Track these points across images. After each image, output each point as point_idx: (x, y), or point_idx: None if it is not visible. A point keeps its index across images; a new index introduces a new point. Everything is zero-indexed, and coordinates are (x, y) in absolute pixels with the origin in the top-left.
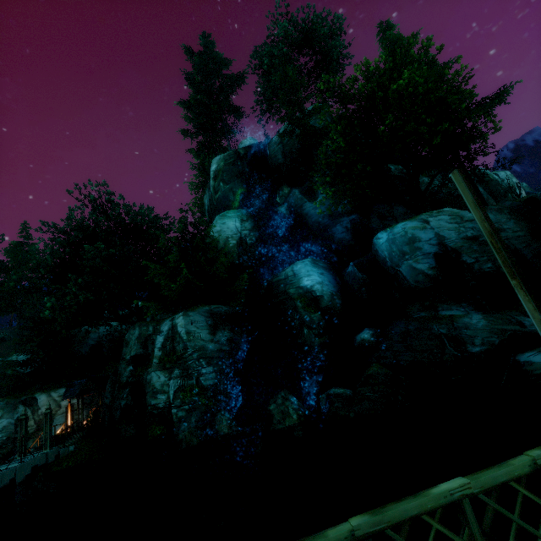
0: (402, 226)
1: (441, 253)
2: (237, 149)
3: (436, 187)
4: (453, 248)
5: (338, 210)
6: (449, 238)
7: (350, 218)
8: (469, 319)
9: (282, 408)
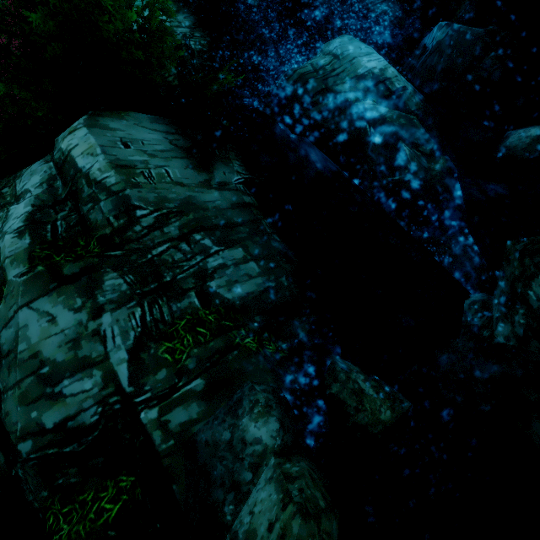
0: None
1: None
2: None
3: None
4: None
5: None
6: None
7: None
8: None
9: None
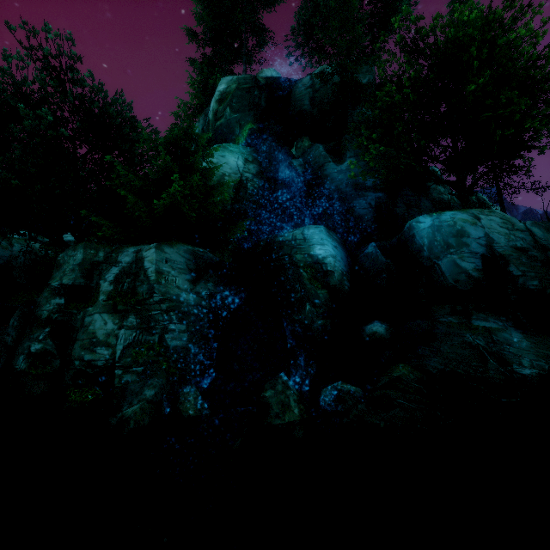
0: (451, 215)
1: (489, 256)
2: (257, 76)
3: (446, 197)
4: (501, 254)
5: (366, 181)
6: (498, 243)
7: (376, 195)
8: (509, 336)
9: (282, 398)
